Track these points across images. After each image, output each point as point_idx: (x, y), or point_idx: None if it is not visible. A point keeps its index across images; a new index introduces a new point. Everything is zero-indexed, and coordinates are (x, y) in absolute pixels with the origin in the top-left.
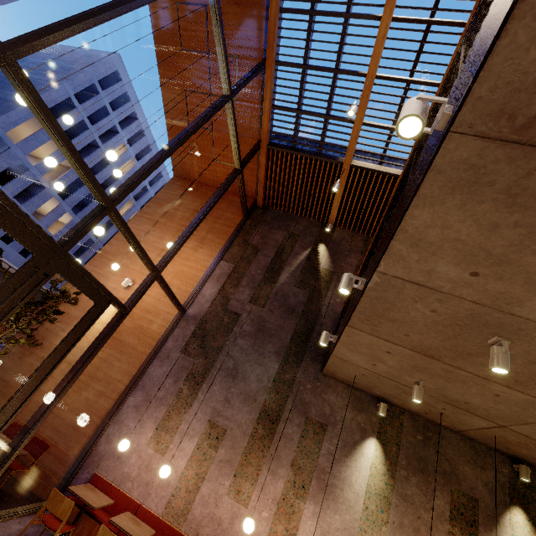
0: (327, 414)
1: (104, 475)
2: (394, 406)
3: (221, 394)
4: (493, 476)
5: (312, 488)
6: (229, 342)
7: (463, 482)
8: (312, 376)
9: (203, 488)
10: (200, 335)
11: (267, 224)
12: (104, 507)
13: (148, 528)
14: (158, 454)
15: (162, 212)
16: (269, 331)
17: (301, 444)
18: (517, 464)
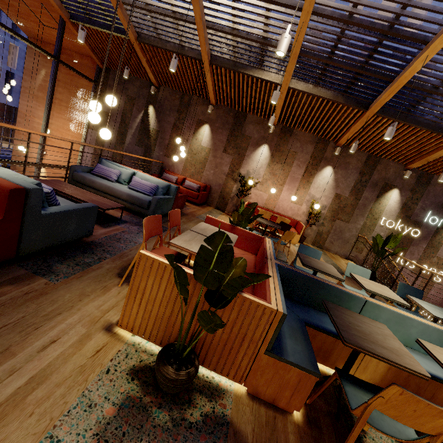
0: None
1: None
2: None
3: None
4: None
5: None
6: None
7: None
8: None
9: None
10: None
11: (111, 89)
12: None
13: None
14: None
15: (37, 85)
16: None
17: None
18: None
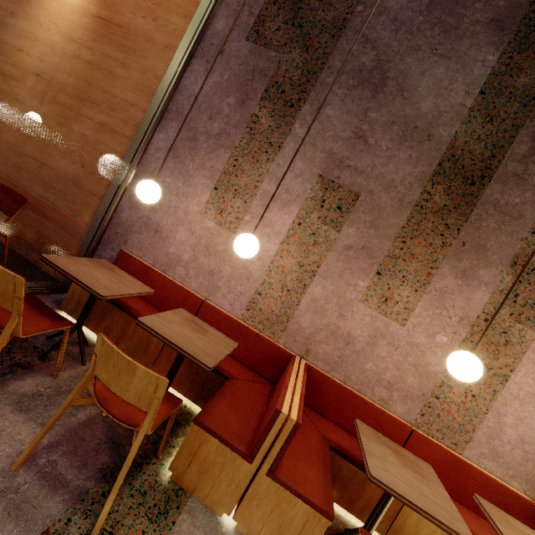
0: None
1: (137, 255)
2: None
3: (345, 124)
4: None
5: None
6: (364, 6)
7: None
8: None
9: (315, 288)
10: None
11: None
12: (146, 298)
13: (223, 337)
14: (224, 229)
15: None
16: None
17: None
18: None
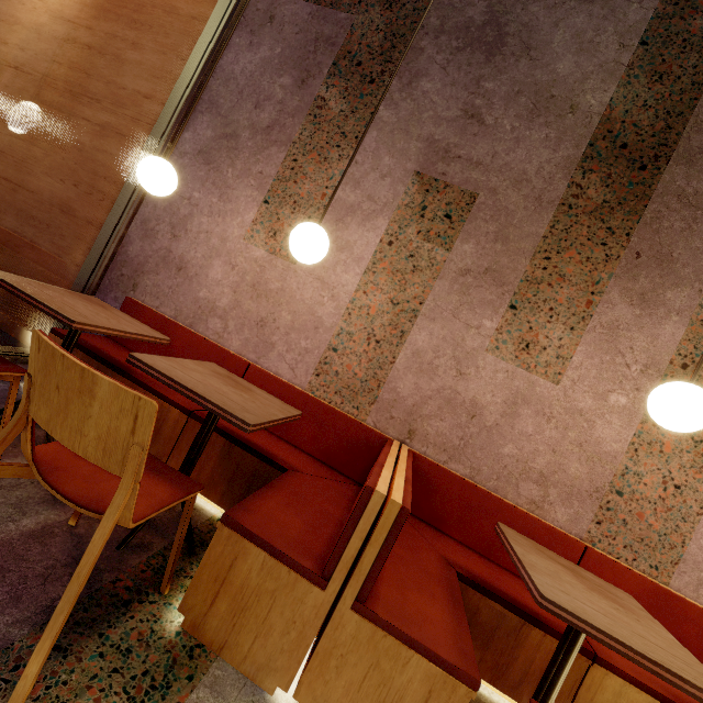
0: None
1: (152, 304)
2: None
3: (450, 100)
4: None
5: None
6: None
7: None
8: None
9: (417, 335)
10: None
11: None
12: None
13: (277, 402)
14: (279, 259)
15: None
16: None
17: None
18: None
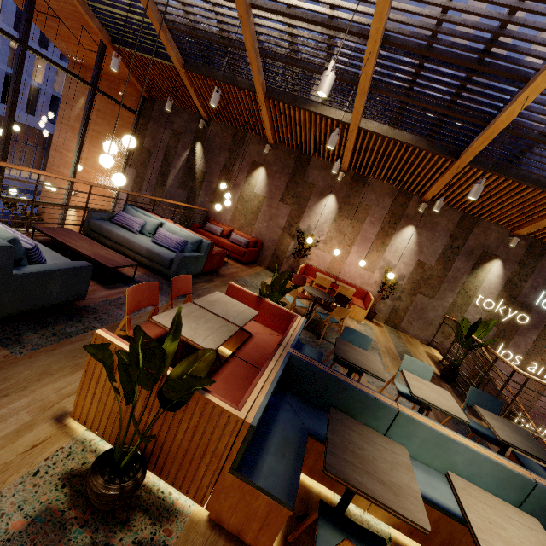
0: None
1: None
2: None
3: None
4: None
5: None
6: None
7: None
8: None
9: None
10: None
11: (155, 121)
12: None
13: None
14: None
15: (74, 115)
16: None
17: None
18: None
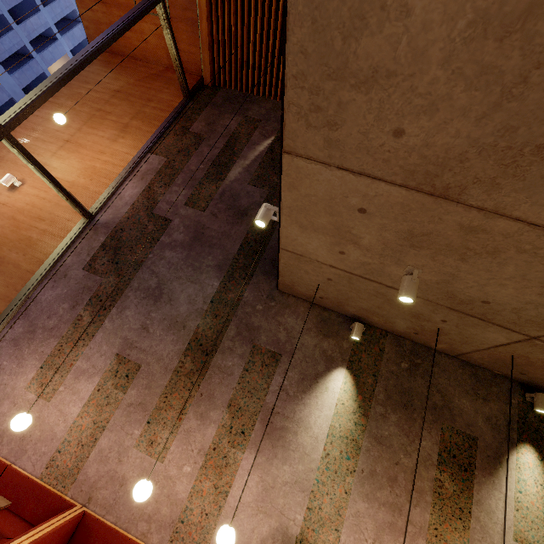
0: (282, 340)
1: None
2: (374, 328)
3: (137, 320)
4: (498, 408)
5: (255, 434)
6: (153, 255)
7: (458, 418)
8: (265, 294)
9: (103, 440)
10: (113, 247)
11: (217, 107)
12: None
13: None
14: (41, 399)
15: (71, 93)
16: (209, 240)
17: (244, 379)
18: (531, 393)
